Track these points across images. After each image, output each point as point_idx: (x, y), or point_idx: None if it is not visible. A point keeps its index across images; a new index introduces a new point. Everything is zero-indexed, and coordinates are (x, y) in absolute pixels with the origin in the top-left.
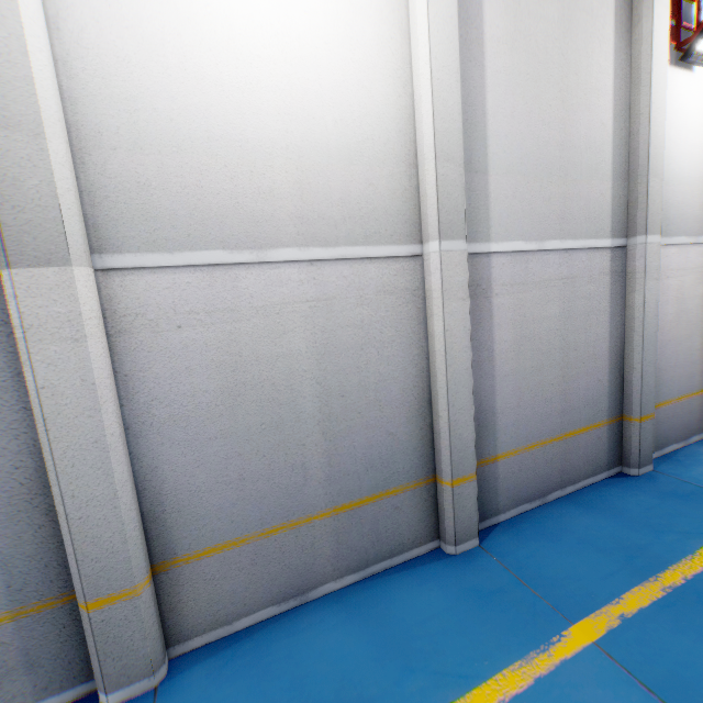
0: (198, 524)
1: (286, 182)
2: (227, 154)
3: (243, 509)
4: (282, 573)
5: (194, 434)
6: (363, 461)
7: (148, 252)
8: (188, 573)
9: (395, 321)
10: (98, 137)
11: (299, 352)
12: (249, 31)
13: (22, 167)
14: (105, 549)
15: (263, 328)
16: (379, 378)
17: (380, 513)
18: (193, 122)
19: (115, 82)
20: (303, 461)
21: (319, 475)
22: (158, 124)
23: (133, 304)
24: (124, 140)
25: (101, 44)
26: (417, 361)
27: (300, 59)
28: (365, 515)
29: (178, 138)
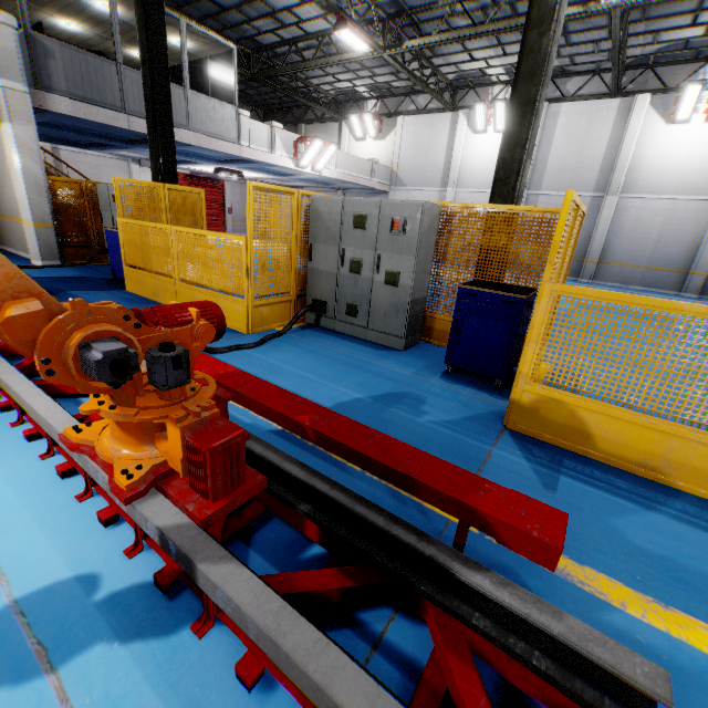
0: (611, 256)
1: (675, 179)
2: (661, 172)
3: (623, 257)
4: (624, 277)
5: (621, 235)
6: (662, 257)
7: (631, 194)
8: (604, 266)
9: (695, 219)
10: (632, 171)
11: (657, 222)
12: (682, 143)
13: (617, 178)
14: (594, 251)
15: (650, 214)
16: (680, 235)
17: (661, 274)
18: (656, 166)
19: (642, 159)
20: (644, 251)
21: (647, 256)
22: (647, 167)
23: (622, 205)
24: (638, 171)
25: (642, 152)
26: (698, 233)
27: (695, 147)
28: (655, 273)
29: (650, 170)
